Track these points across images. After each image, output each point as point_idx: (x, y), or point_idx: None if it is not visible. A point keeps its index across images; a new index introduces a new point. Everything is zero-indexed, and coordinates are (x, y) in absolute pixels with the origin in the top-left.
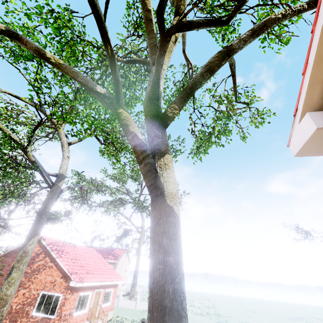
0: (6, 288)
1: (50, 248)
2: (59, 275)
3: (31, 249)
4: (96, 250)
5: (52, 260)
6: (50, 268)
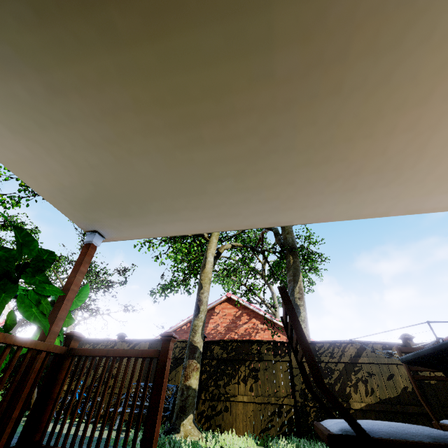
0: (304, 327)
1: (255, 307)
2: (282, 337)
3: (302, 287)
4: None
5: (262, 321)
6: (265, 330)
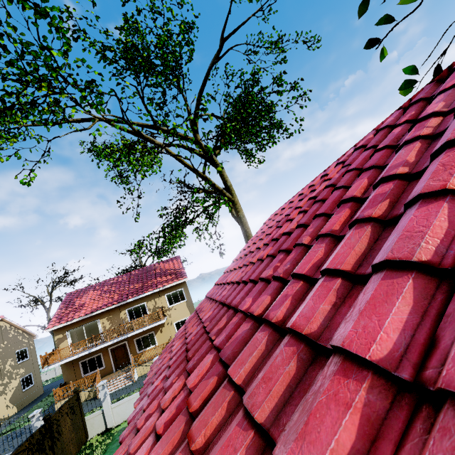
0: None
1: None
2: None
3: None
4: (113, 284)
5: None
6: None
